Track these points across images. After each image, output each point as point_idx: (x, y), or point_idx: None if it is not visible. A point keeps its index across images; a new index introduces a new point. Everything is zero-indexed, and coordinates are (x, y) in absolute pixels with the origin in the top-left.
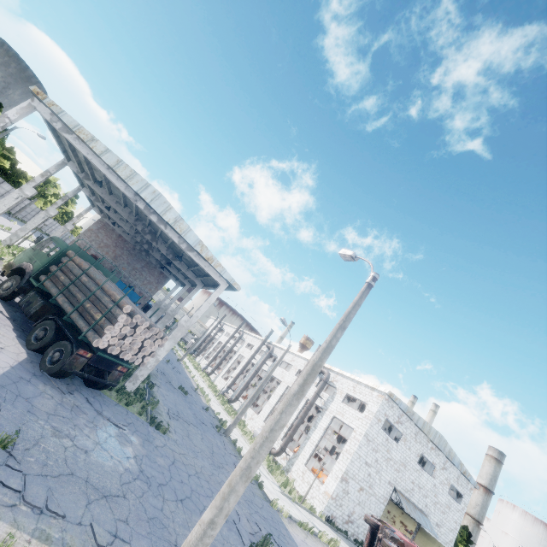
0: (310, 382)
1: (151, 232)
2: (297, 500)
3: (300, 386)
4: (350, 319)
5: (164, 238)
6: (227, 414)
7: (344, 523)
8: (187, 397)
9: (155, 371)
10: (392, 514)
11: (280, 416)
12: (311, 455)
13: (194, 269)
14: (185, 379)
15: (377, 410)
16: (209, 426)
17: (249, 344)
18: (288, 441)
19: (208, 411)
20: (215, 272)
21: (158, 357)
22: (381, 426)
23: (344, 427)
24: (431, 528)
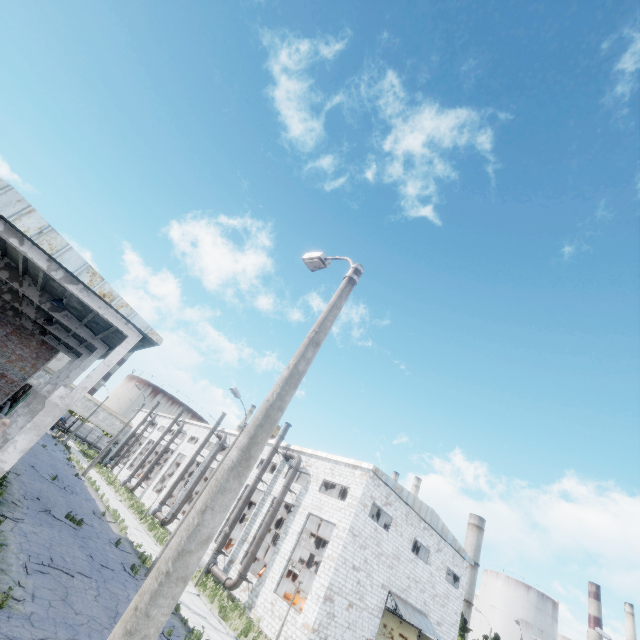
0: (263, 440)
1: (10, 267)
2: None
3: (242, 451)
4: (326, 329)
5: (34, 275)
6: (157, 544)
7: None
8: (81, 528)
9: (18, 496)
10: (389, 628)
11: (201, 519)
12: (282, 575)
13: (90, 323)
14: (83, 502)
15: (362, 493)
16: (118, 569)
17: (192, 436)
18: (249, 562)
19: (120, 545)
20: (119, 316)
21: (1, 465)
22: (368, 512)
23: (323, 526)
24: (433, 631)
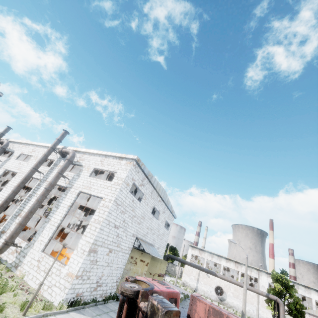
0: None
1: None
2: (13, 316)
3: None
4: None
5: None
6: None
7: (93, 291)
8: None
9: None
10: (135, 258)
11: None
12: (51, 238)
13: None
14: None
15: (126, 175)
16: None
17: None
18: (17, 232)
19: None
20: None
21: None
22: (129, 189)
23: (91, 205)
24: (158, 253)
